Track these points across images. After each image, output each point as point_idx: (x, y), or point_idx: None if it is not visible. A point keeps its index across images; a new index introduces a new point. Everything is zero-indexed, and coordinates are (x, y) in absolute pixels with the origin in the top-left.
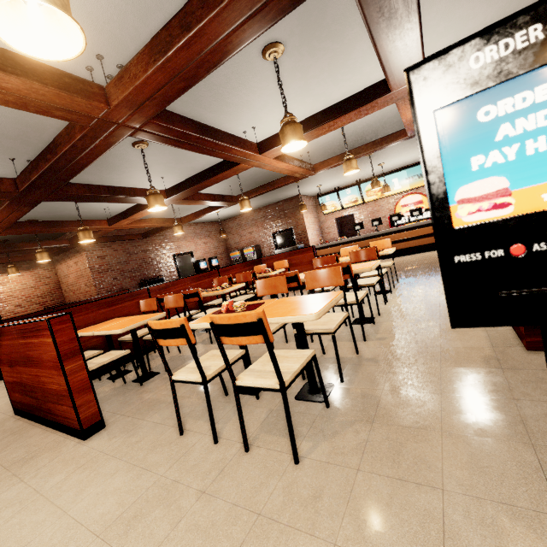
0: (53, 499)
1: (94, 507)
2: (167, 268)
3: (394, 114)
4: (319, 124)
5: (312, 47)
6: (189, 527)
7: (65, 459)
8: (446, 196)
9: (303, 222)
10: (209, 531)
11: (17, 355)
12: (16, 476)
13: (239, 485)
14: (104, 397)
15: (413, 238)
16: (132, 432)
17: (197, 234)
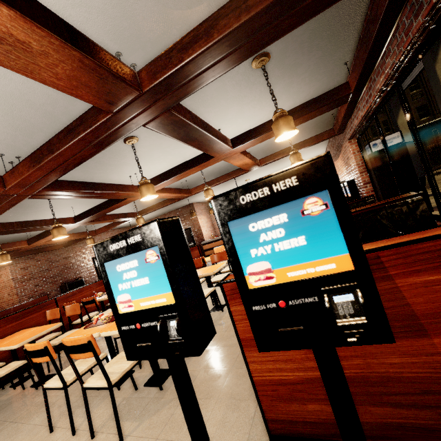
0: None
1: None
2: (87, 270)
3: None
4: (176, 174)
5: (158, 135)
6: None
7: None
8: (114, 299)
9: (198, 223)
10: None
11: None
12: None
13: None
14: (2, 405)
15: None
16: (13, 436)
17: None
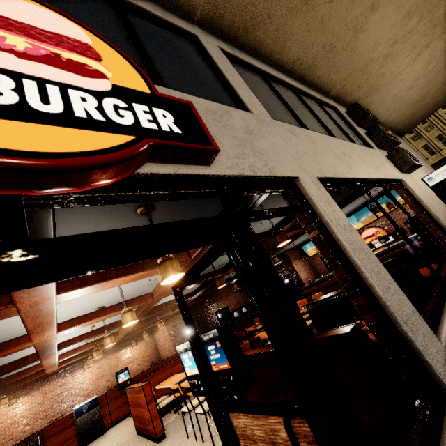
0: None
1: None
2: (213, 322)
3: None
4: None
5: None
6: None
7: None
8: (185, 369)
9: (294, 268)
10: None
11: (135, 402)
12: None
13: None
14: (169, 422)
15: None
16: (173, 438)
17: (228, 293)
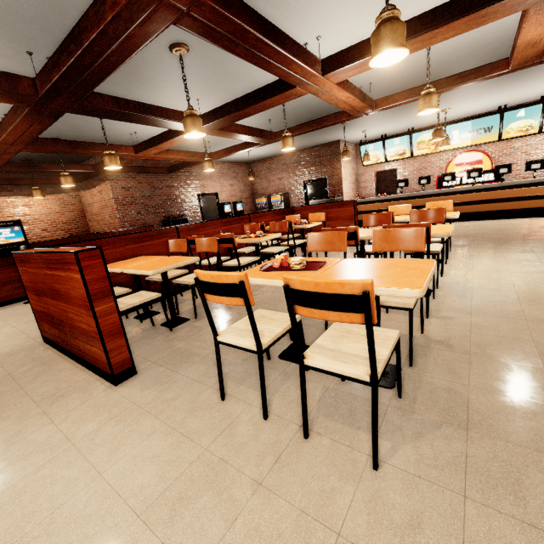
0: (85, 453)
1: (131, 474)
2: (191, 208)
3: (496, 36)
4: (412, 35)
5: None
6: (248, 531)
7: (96, 404)
8: None
9: (340, 172)
10: (276, 543)
11: (43, 286)
12: (46, 415)
13: (304, 483)
14: (133, 337)
15: (464, 203)
16: (165, 385)
17: (223, 174)
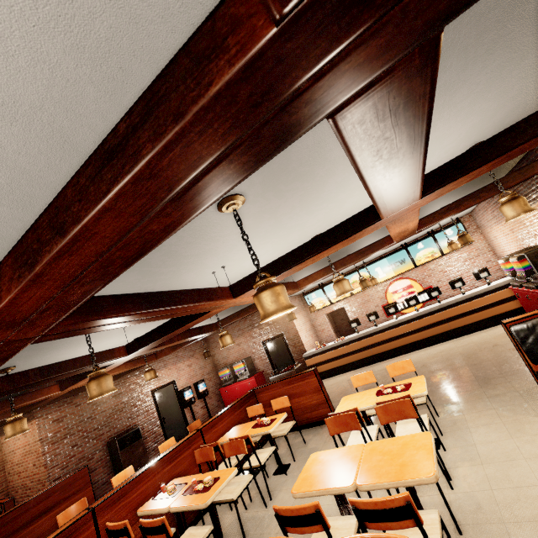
0: None
1: None
2: (145, 410)
3: None
4: (300, 260)
5: (278, 190)
6: None
7: None
8: None
9: (294, 326)
10: None
11: None
12: None
13: None
14: None
15: (418, 329)
16: None
17: (179, 357)
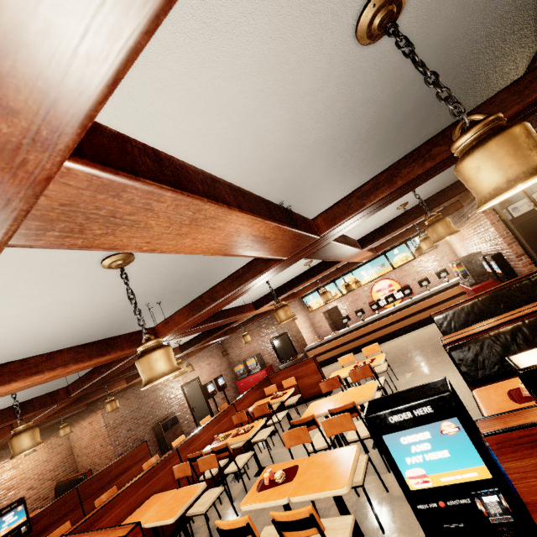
0: None
1: None
2: (178, 402)
3: None
4: (297, 285)
5: None
6: None
7: None
8: (401, 475)
9: (296, 324)
10: None
11: None
12: None
13: None
14: None
15: (396, 321)
16: None
17: (200, 358)
